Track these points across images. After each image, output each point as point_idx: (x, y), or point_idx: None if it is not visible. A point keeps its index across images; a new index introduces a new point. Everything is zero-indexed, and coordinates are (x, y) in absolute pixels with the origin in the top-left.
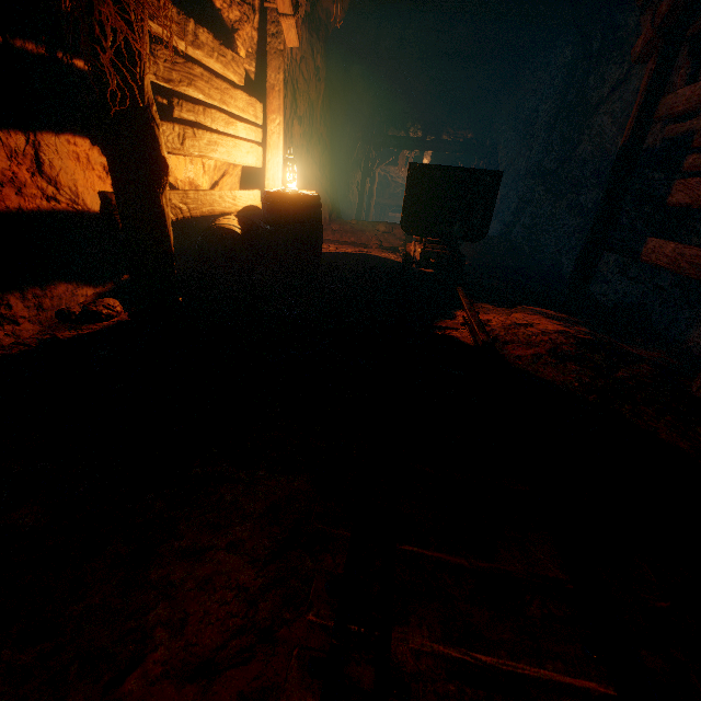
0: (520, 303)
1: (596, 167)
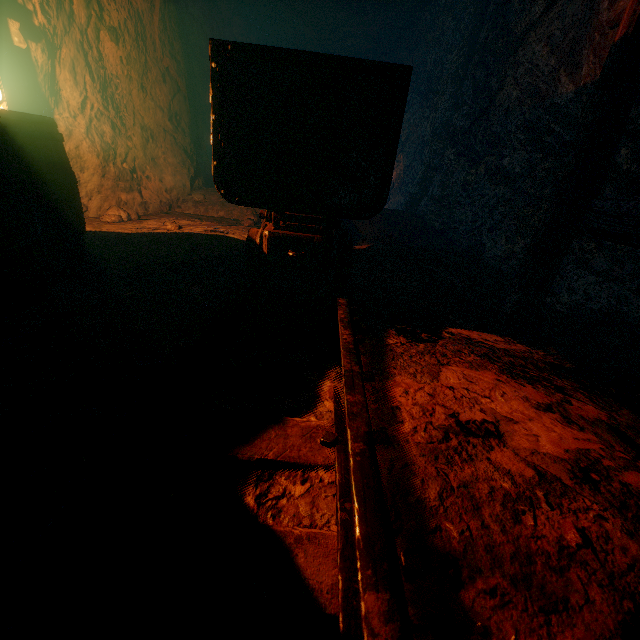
0: (445, 321)
1: (525, 117)
